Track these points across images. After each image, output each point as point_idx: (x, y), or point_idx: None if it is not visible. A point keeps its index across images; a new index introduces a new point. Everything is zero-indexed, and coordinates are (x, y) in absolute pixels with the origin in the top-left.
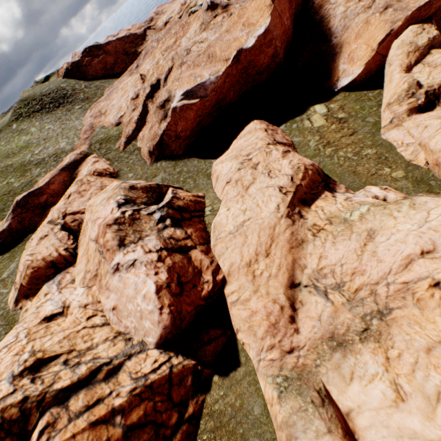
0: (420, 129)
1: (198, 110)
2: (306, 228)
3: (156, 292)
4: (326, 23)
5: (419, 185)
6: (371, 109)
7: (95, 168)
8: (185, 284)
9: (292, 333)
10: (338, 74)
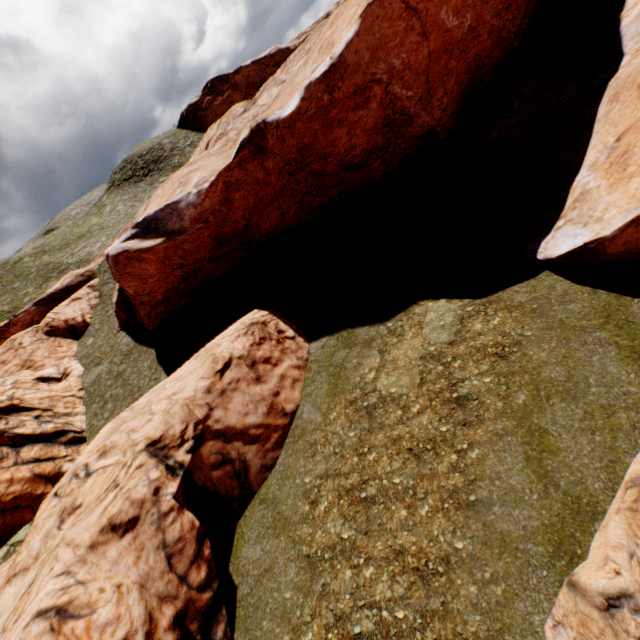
0: None
1: (166, 258)
2: None
3: None
4: None
5: None
6: (603, 413)
7: (55, 316)
8: None
9: None
10: (564, 199)
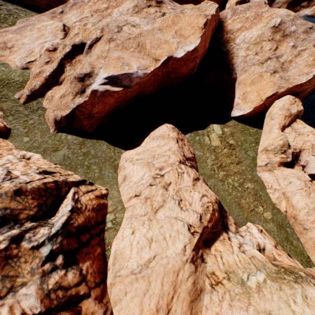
0: (286, 182)
1: (118, 97)
2: (205, 273)
3: None
4: (231, 58)
5: (281, 230)
6: (251, 144)
7: None
8: None
9: None
10: (233, 104)
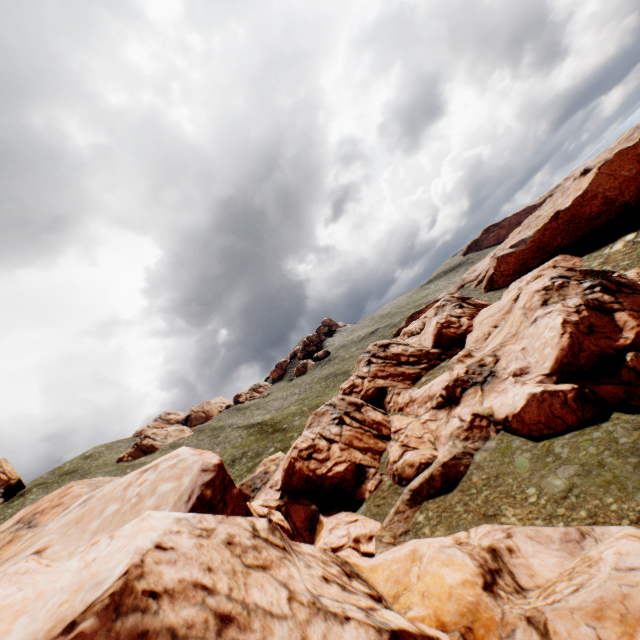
0: None
1: (517, 256)
2: None
3: (435, 323)
4: None
5: None
6: None
7: None
8: (450, 327)
9: (482, 343)
10: None
